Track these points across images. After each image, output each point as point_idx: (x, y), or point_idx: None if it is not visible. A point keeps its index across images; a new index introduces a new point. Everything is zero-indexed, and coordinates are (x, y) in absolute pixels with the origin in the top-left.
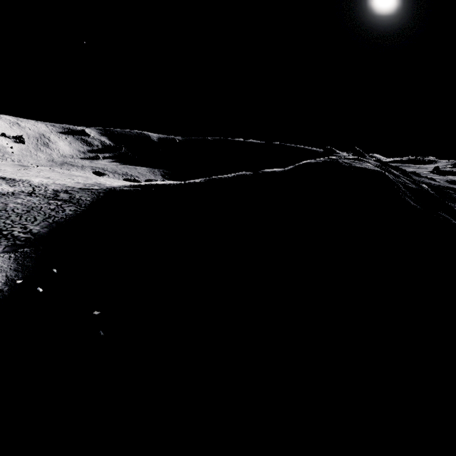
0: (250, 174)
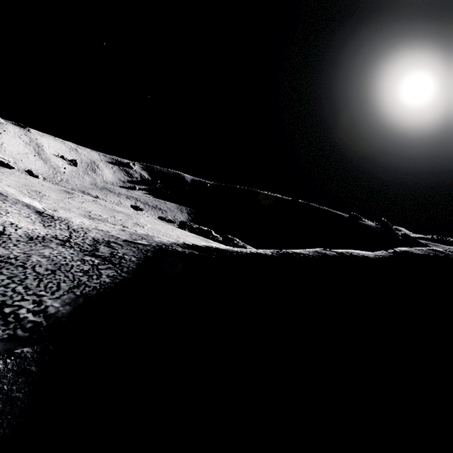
0: (336, 255)
